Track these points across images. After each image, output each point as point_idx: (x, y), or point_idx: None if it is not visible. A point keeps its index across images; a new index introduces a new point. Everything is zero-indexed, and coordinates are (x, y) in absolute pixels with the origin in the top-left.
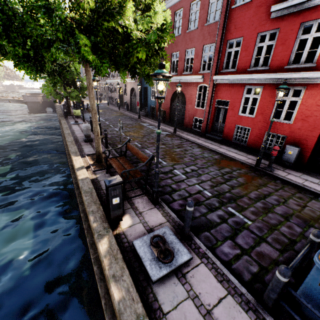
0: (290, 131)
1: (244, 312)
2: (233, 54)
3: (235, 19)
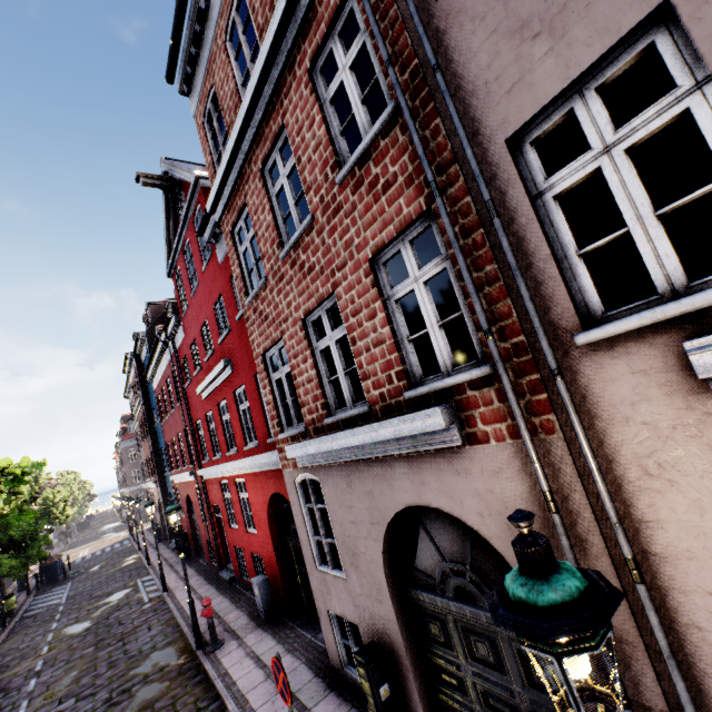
0: (261, 546)
1: None
2: (204, 438)
3: (191, 398)
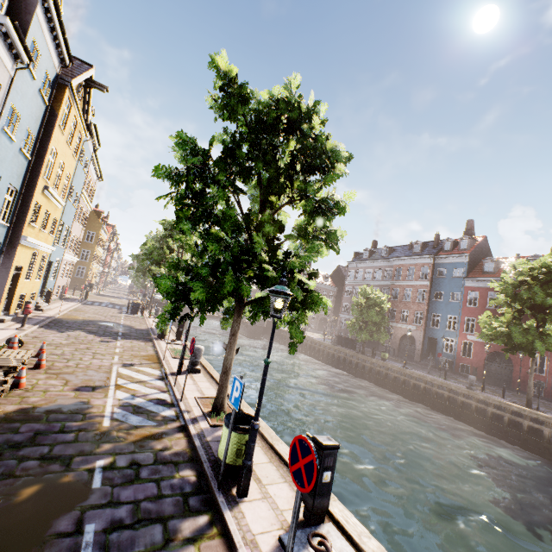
0: None
1: None
2: None
3: None
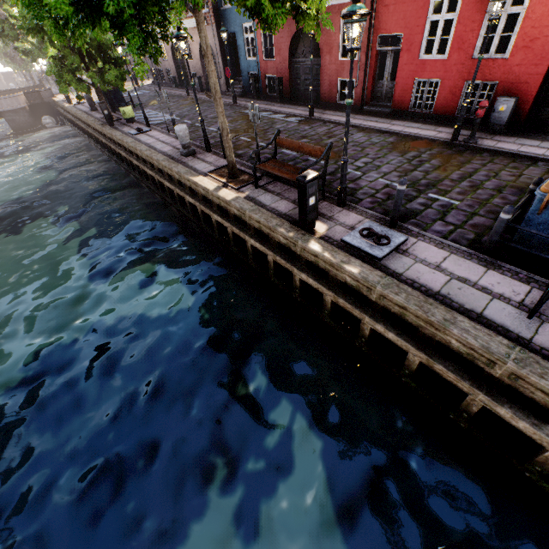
0: (504, 72)
1: (467, 261)
2: None
3: None
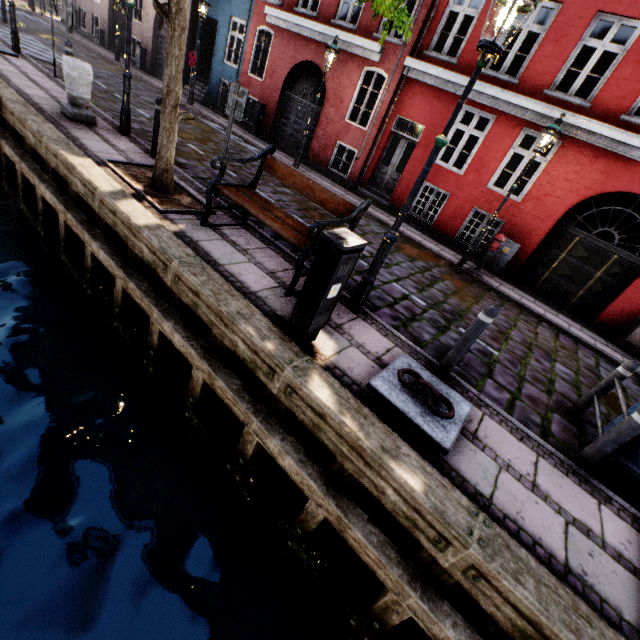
0: (513, 214)
1: (565, 476)
2: (459, 22)
3: None
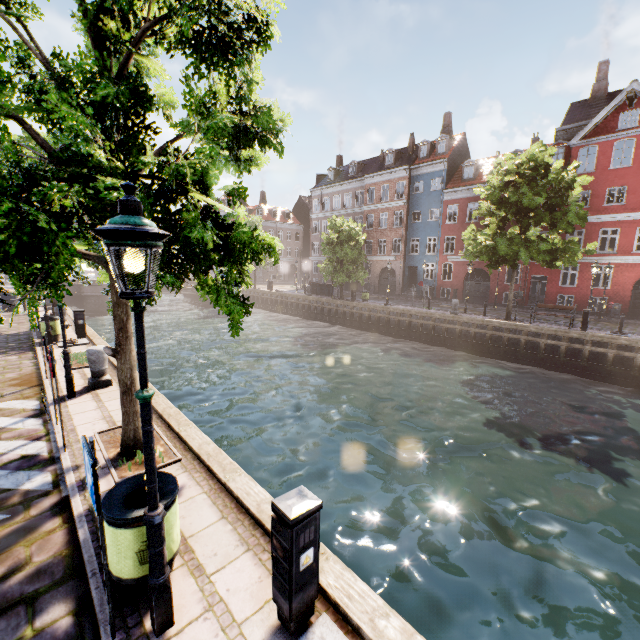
0: (609, 294)
1: None
2: None
3: None
